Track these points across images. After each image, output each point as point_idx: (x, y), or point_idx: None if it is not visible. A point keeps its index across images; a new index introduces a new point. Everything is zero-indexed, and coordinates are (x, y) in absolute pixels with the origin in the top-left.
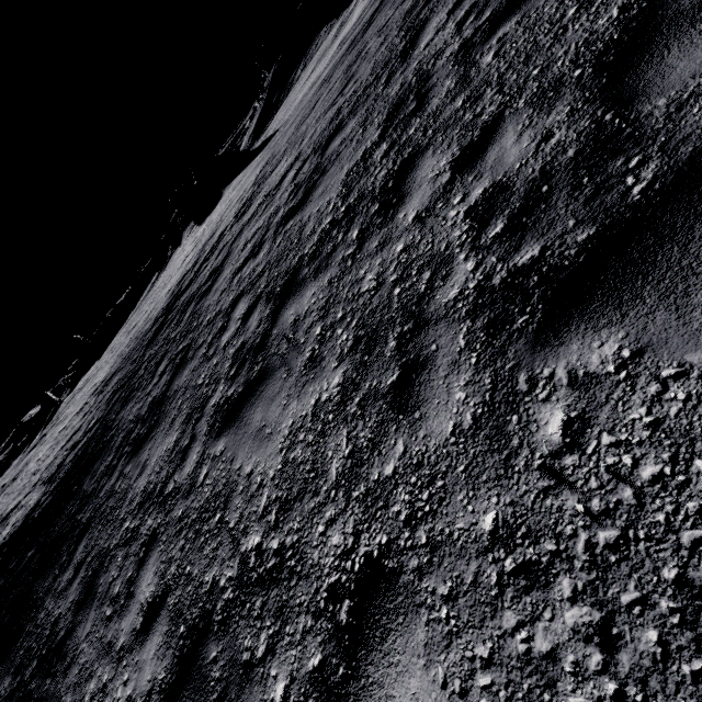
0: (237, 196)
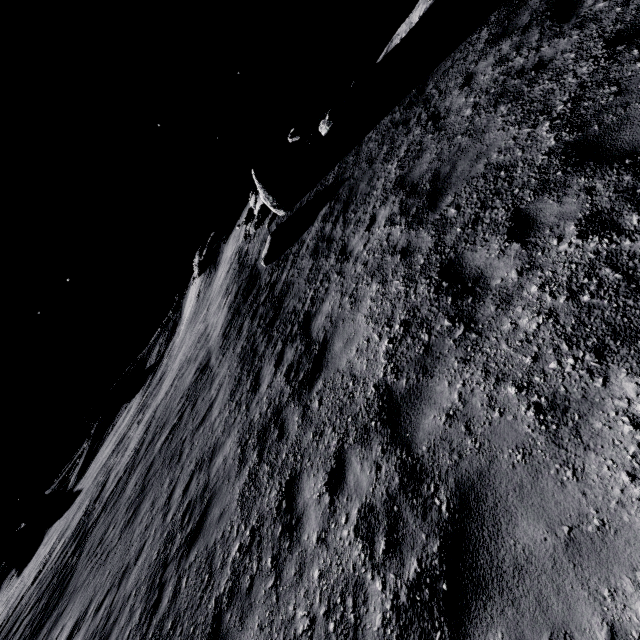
0: (41, 558)
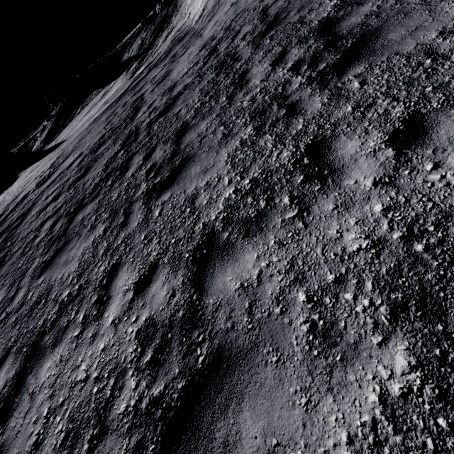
0: (36, 175)
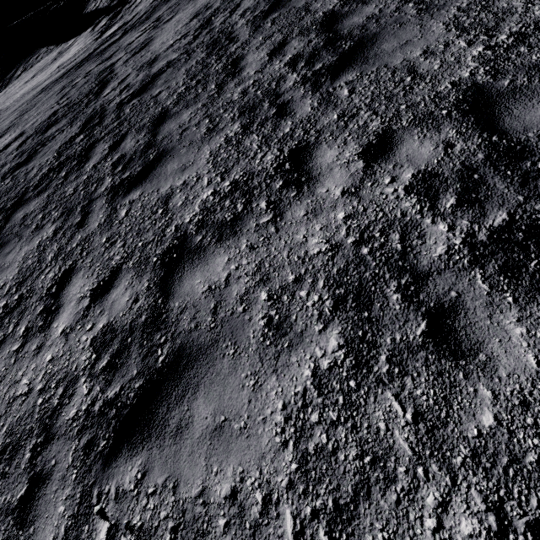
0: None
